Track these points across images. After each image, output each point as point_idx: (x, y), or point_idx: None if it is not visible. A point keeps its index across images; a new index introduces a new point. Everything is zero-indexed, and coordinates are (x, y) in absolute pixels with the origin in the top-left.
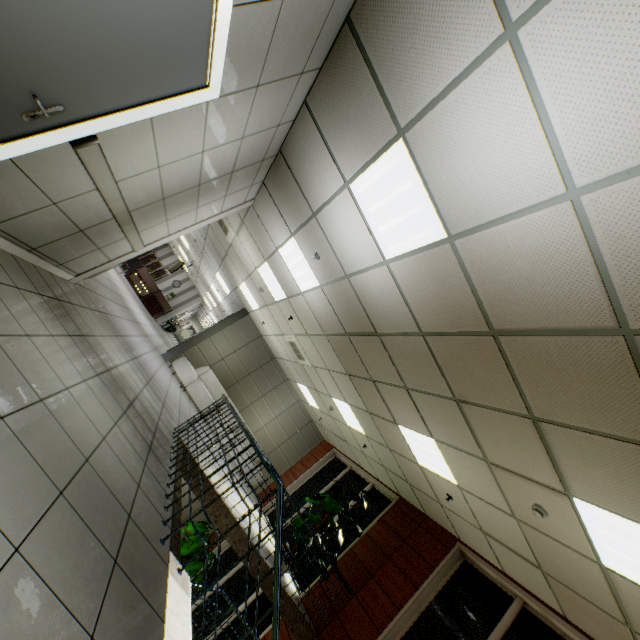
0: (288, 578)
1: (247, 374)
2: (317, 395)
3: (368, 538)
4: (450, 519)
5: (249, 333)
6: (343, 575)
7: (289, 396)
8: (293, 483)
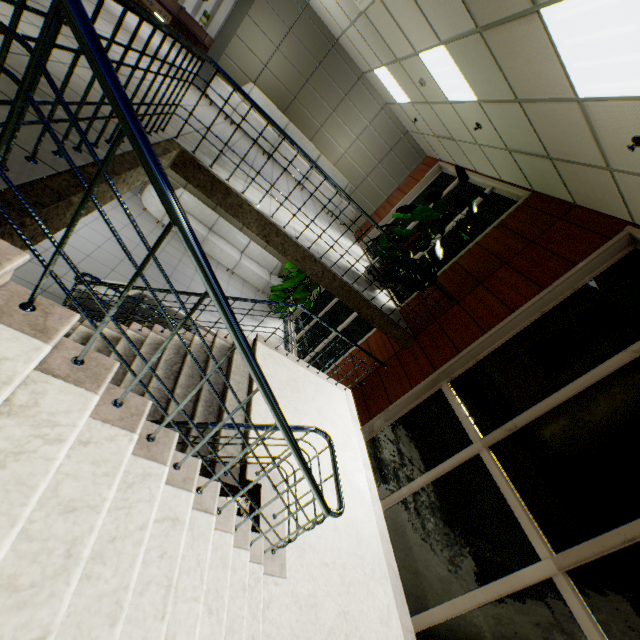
0: (382, 295)
1: (304, 82)
2: (400, 72)
3: (478, 248)
4: (623, 193)
5: (288, 6)
6: (444, 288)
7: (369, 103)
8: (389, 213)
